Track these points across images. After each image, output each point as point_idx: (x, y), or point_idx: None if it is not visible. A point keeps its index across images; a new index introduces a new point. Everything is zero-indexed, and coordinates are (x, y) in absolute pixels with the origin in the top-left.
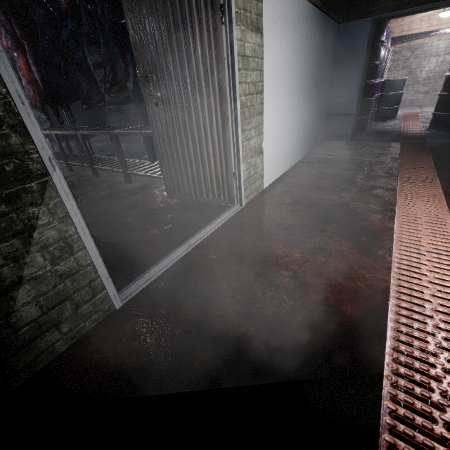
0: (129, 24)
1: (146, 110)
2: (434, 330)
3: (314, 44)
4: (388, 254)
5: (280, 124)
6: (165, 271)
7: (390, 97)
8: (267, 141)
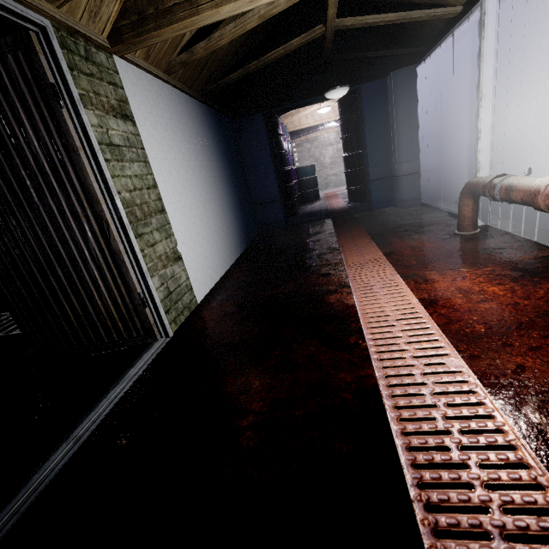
0: None
1: None
2: (446, 424)
3: (212, 137)
4: (361, 338)
5: (196, 221)
6: (14, 524)
7: (308, 181)
8: (184, 243)
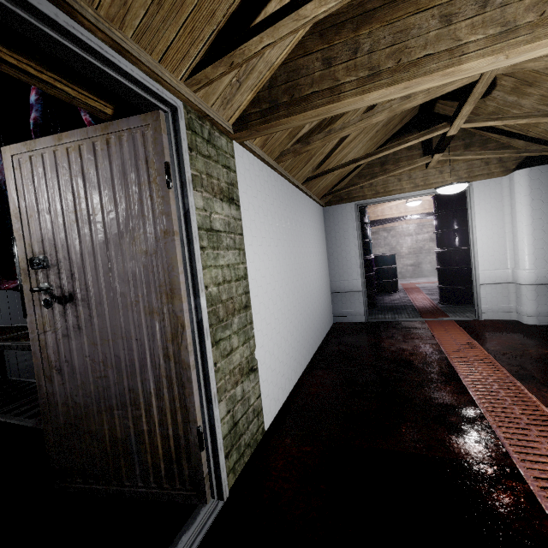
0: (12, 185)
1: (25, 313)
2: None
3: (304, 222)
4: None
5: (278, 316)
6: None
7: (386, 270)
8: (262, 346)
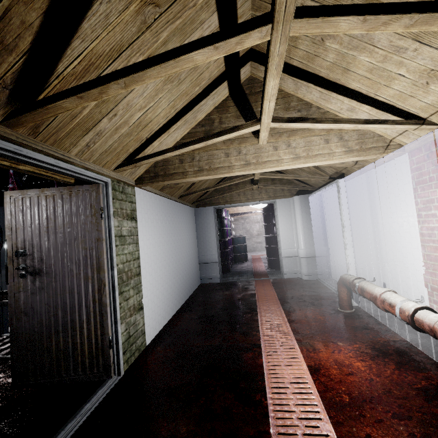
0: (8, 211)
1: (7, 281)
2: None
3: (179, 221)
4: (264, 396)
5: (158, 279)
6: None
7: (240, 247)
8: (147, 296)
